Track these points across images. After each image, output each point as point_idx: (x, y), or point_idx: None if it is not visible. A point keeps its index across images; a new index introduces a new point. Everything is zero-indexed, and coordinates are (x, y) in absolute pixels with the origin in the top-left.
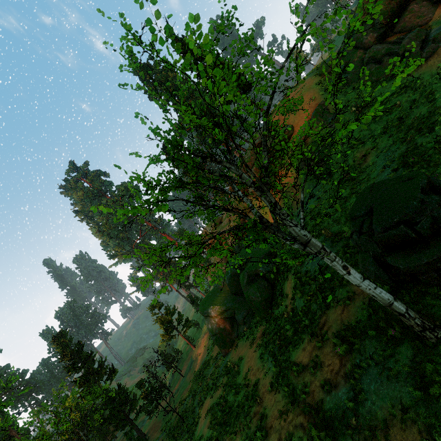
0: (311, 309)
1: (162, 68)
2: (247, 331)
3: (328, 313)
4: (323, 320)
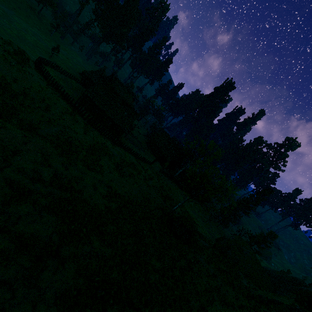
0: None
1: None
2: None
3: None
4: None
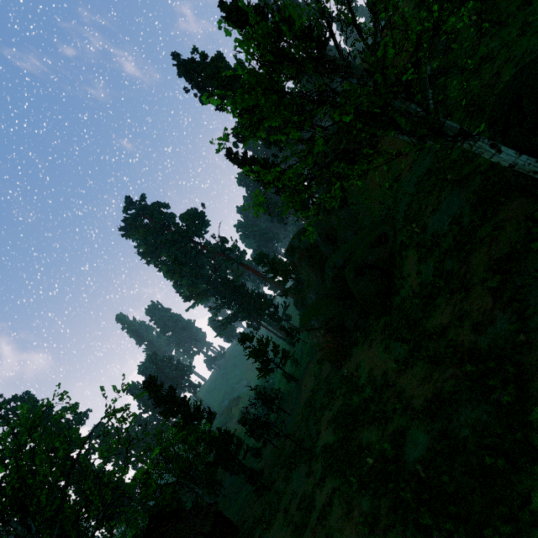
0: (444, 269)
1: (210, 60)
2: (362, 336)
3: (469, 260)
4: (463, 270)
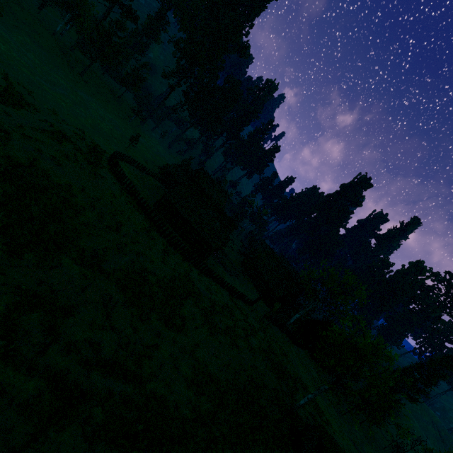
0: None
1: None
2: None
3: None
4: None
